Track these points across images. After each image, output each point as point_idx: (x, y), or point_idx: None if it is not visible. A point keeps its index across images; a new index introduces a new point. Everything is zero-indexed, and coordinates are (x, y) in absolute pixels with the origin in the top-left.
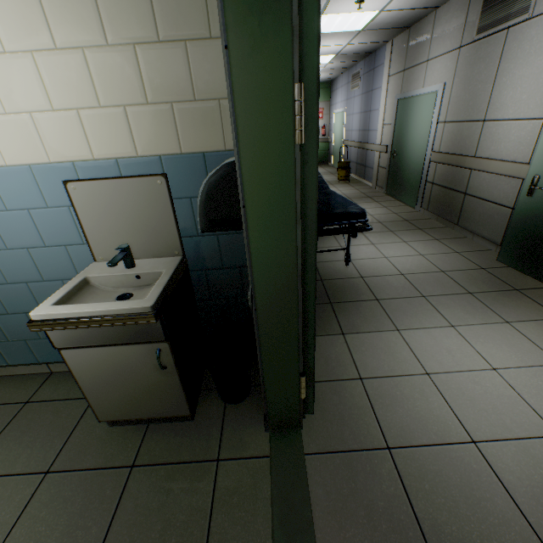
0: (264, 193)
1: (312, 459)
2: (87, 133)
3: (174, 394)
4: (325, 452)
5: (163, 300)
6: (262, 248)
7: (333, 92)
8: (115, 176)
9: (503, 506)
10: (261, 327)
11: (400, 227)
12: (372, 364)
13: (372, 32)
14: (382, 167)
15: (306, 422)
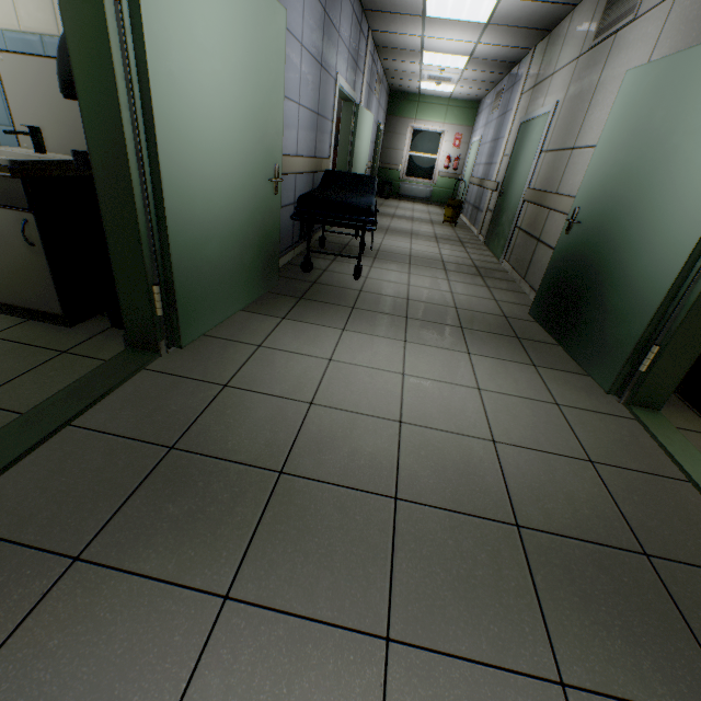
0: (84, 44)
1: (147, 373)
2: (16, 1)
3: (46, 283)
4: (164, 373)
5: (34, 168)
6: (91, 108)
7: (478, 116)
8: (40, 54)
9: (281, 438)
10: (104, 207)
11: (460, 270)
12: (285, 341)
13: (502, 29)
14: (489, 210)
15: (171, 355)
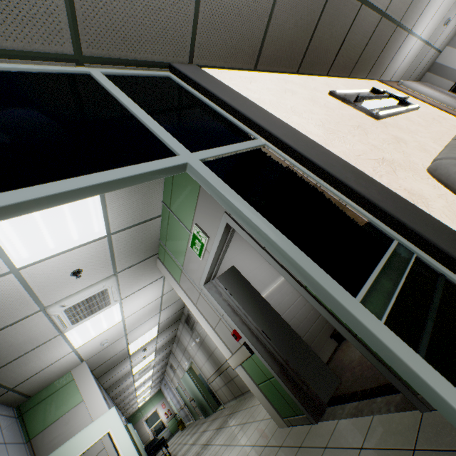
0: None
1: None
2: None
3: None
4: None
5: None
6: None
7: (163, 392)
8: None
9: None
10: None
11: (192, 430)
12: None
13: (156, 380)
14: (189, 411)
15: None
